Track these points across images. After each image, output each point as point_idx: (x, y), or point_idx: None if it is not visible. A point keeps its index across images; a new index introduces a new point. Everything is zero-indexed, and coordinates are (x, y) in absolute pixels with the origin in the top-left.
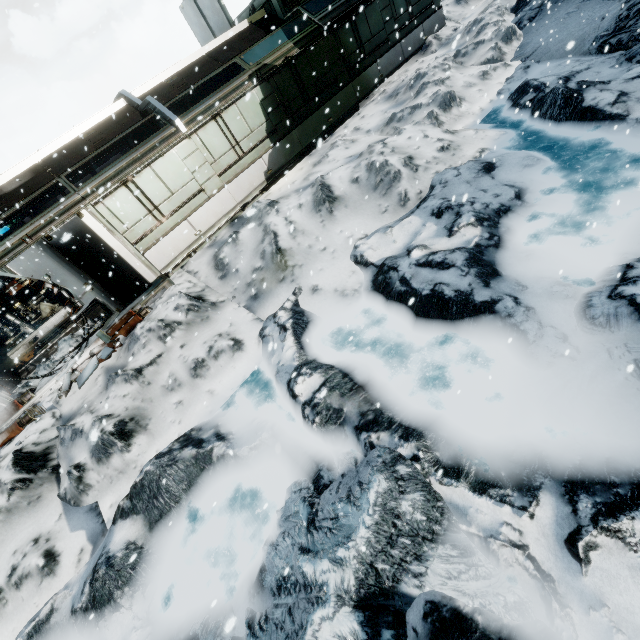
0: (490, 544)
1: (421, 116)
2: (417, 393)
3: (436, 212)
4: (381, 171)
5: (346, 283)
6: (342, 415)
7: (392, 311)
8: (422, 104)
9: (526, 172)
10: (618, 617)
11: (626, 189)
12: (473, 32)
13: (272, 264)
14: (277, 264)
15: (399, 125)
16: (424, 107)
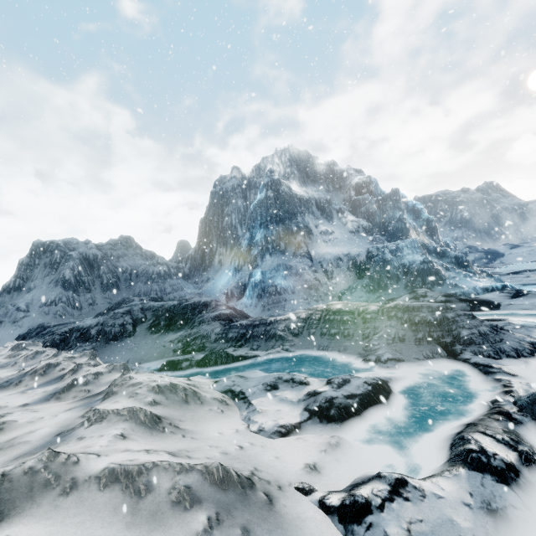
0: (535, 389)
1: (111, 378)
2: (454, 417)
3: (271, 387)
4: (177, 388)
5: (316, 442)
6: (507, 429)
7: (371, 418)
8: (102, 371)
9: (261, 373)
10: (530, 376)
11: (306, 365)
12: (39, 358)
13: (226, 493)
14: (236, 484)
15: (89, 387)
16: (107, 373)
